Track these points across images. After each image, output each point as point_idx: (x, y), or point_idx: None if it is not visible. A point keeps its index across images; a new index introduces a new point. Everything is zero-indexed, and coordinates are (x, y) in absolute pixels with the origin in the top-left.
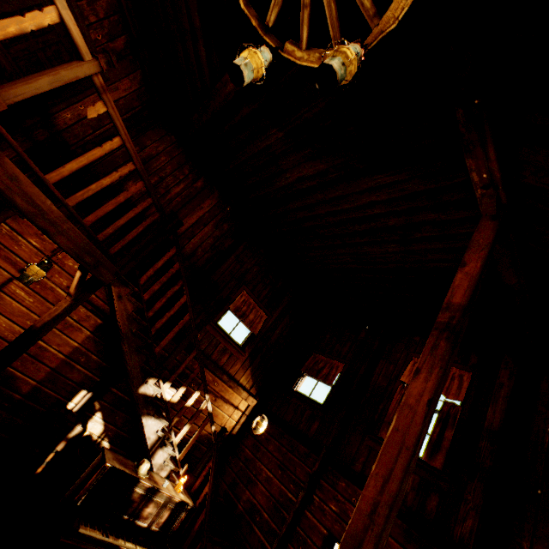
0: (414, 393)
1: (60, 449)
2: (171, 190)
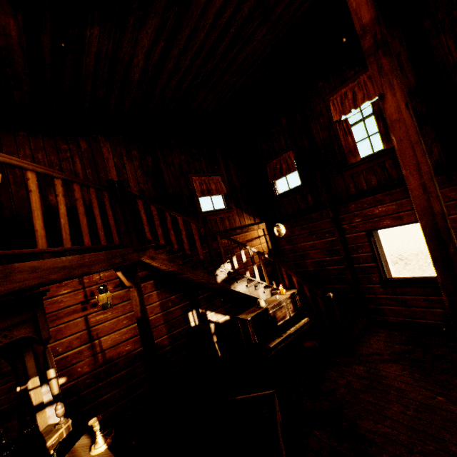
0: (393, 110)
1: (216, 339)
2: (77, 171)
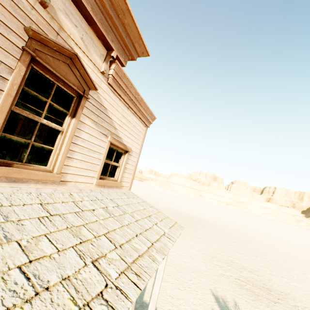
0: None
1: None
2: None
